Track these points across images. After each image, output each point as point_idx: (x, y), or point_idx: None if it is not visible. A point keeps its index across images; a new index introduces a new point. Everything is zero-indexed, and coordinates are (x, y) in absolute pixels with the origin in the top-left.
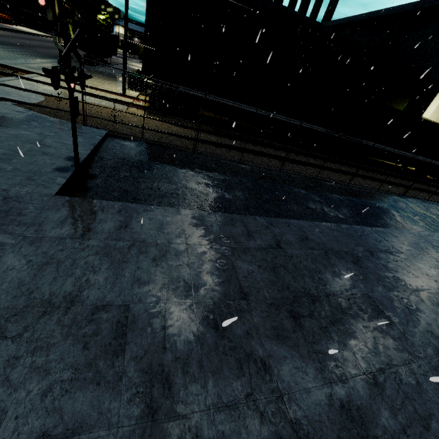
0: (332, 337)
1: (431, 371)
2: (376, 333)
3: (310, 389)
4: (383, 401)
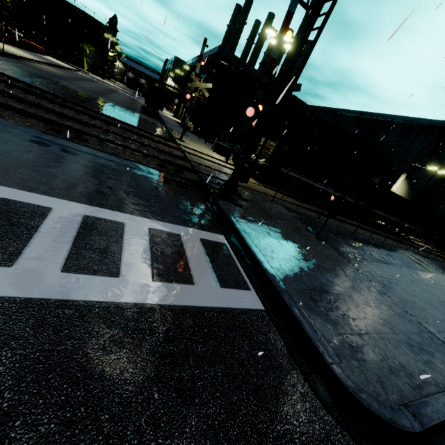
0: None
1: None
2: None
3: None
4: None
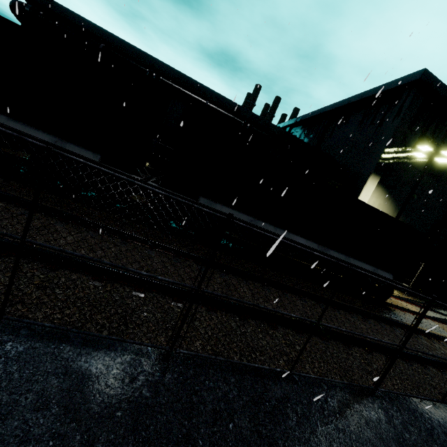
0: None
1: None
2: None
3: None
4: None
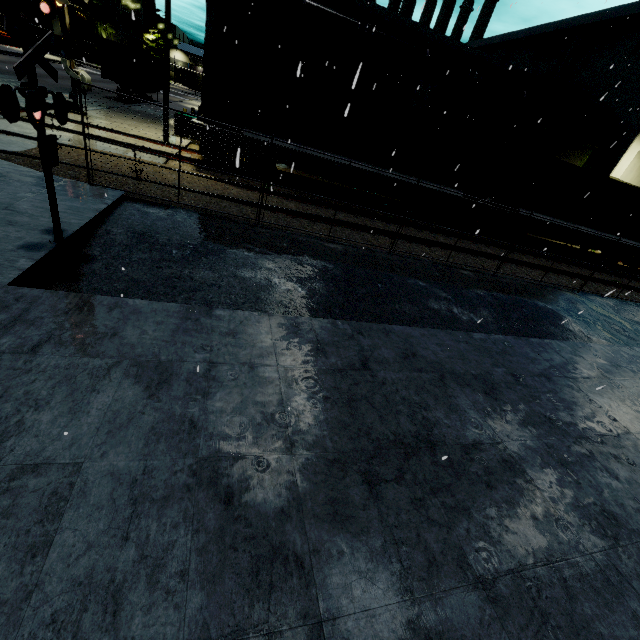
0: (429, 516)
1: (593, 574)
2: (508, 508)
3: (375, 610)
4: (504, 631)
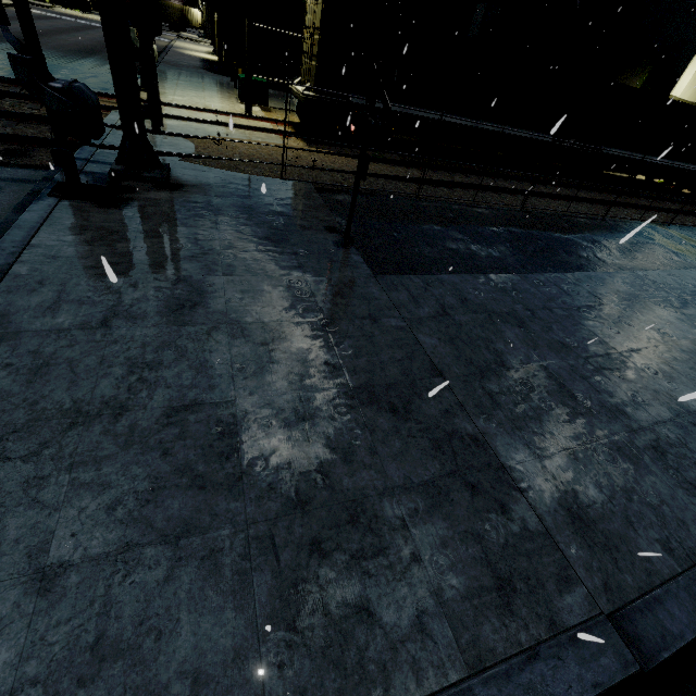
0: None
1: None
2: None
3: None
4: None
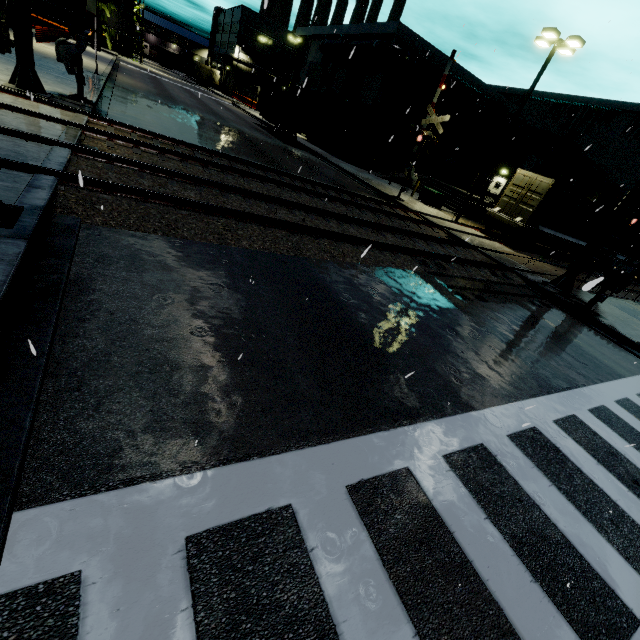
0: None
1: None
2: None
3: None
4: None
